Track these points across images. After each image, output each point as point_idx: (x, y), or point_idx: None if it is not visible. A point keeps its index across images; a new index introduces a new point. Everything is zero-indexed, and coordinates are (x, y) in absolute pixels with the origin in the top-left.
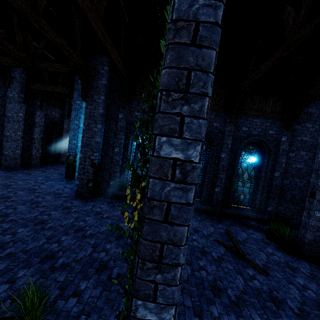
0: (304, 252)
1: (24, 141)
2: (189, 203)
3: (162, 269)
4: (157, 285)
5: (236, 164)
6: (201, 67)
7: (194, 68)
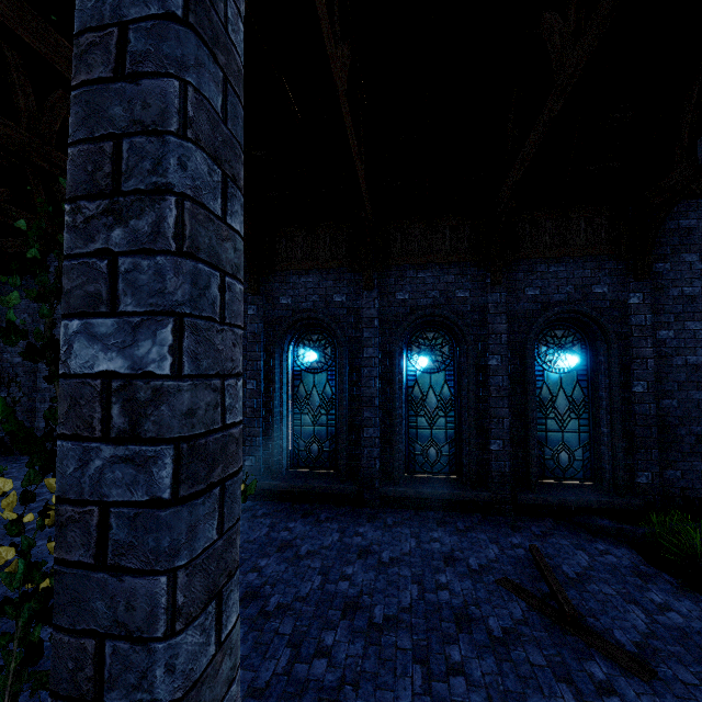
0: None
1: None
2: (158, 499)
3: None
4: None
5: (528, 377)
6: (143, 125)
7: (128, 132)
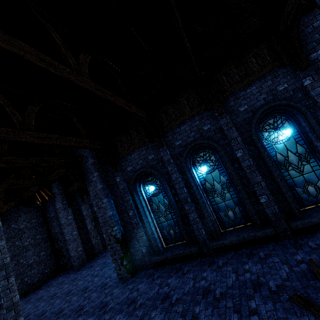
0: None
1: (82, 237)
2: None
3: None
4: None
5: (262, 154)
6: None
7: None
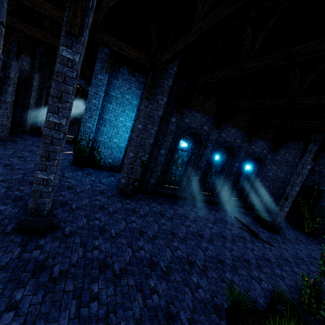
0: (274, 229)
1: None
2: None
3: None
4: None
5: (242, 171)
6: None
7: None
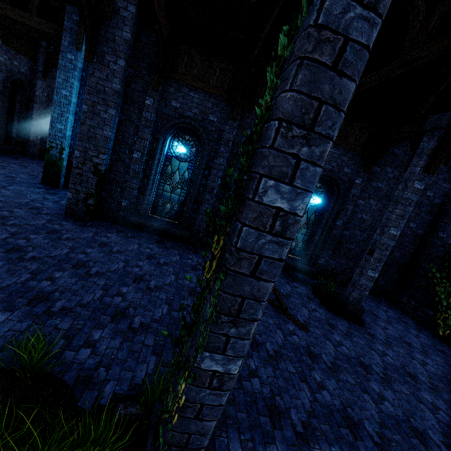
0: (345, 310)
1: None
2: (281, 259)
3: (237, 324)
4: (229, 338)
5: None
6: (335, 102)
7: (327, 101)
